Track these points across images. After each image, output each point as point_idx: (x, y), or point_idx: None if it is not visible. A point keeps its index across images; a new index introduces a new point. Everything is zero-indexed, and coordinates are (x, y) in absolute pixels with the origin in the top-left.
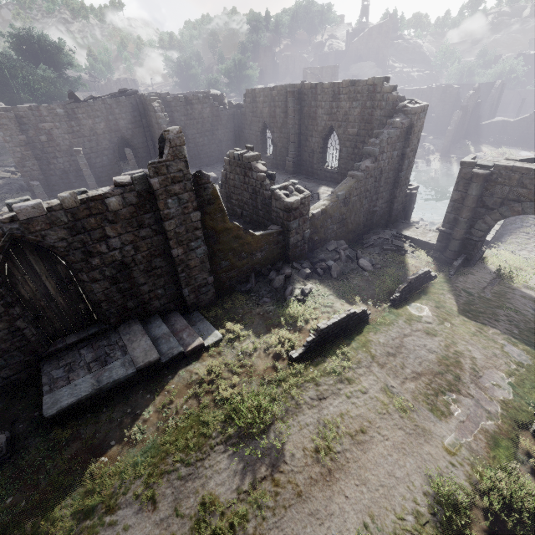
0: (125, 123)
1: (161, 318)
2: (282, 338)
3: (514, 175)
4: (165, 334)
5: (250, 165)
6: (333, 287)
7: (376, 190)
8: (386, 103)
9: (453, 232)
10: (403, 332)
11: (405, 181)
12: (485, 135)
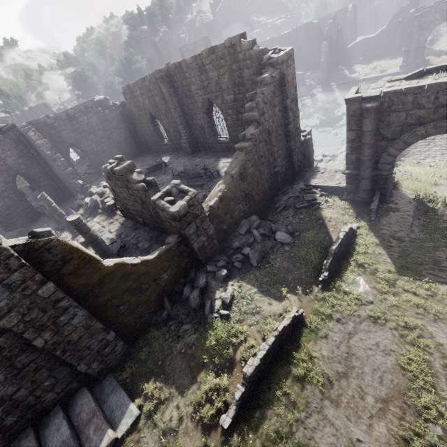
0: (14, 159)
1: (65, 406)
2: (209, 390)
3: (407, 97)
4: (64, 443)
5: (125, 177)
6: (255, 280)
7: (270, 151)
8: (251, 60)
9: (360, 172)
10: (346, 330)
11: (296, 132)
12: (353, 56)
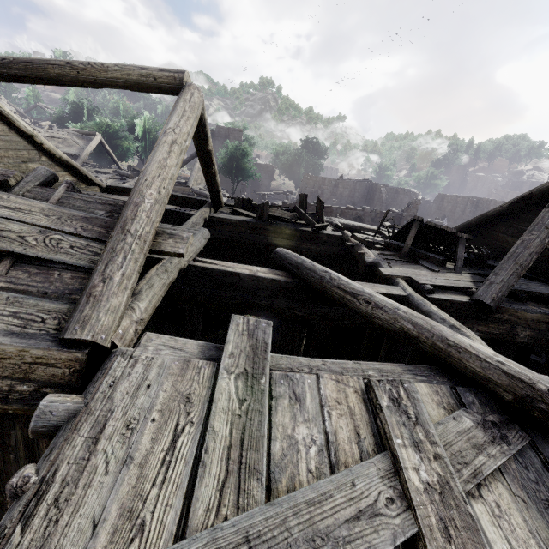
0: (358, 194)
1: None
2: None
3: None
4: None
5: None
6: None
7: None
8: None
9: None
10: None
11: None
12: None
